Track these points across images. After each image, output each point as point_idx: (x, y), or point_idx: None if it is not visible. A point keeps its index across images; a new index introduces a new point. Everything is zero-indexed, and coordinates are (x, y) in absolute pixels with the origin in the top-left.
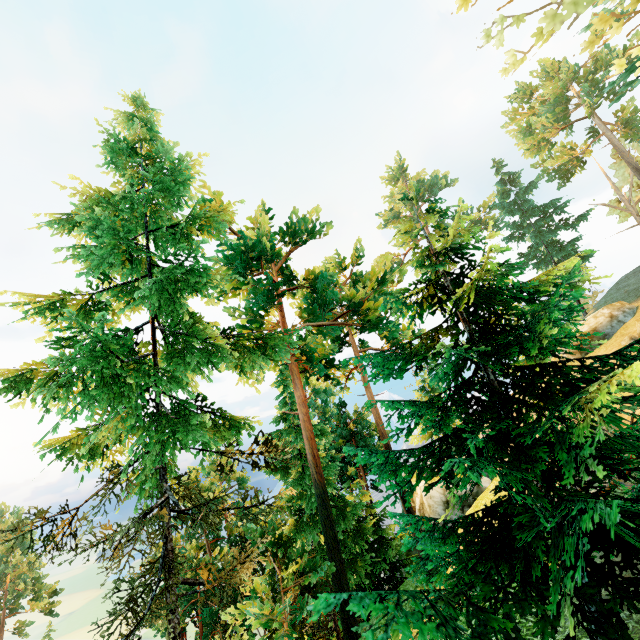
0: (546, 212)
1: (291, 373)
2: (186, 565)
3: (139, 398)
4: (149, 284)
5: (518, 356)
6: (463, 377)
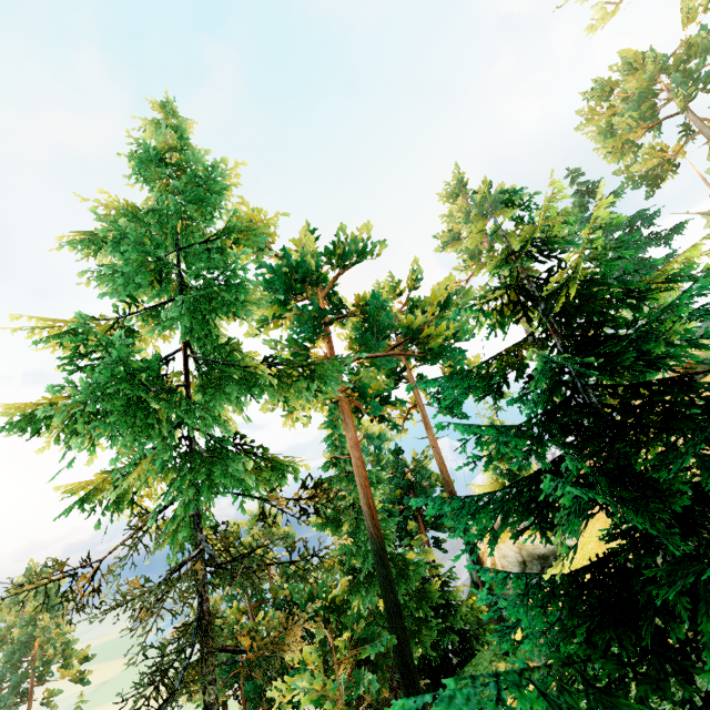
0: (632, 225)
1: (341, 412)
2: (227, 631)
3: (170, 434)
4: (180, 307)
5: (624, 375)
6: (555, 402)
